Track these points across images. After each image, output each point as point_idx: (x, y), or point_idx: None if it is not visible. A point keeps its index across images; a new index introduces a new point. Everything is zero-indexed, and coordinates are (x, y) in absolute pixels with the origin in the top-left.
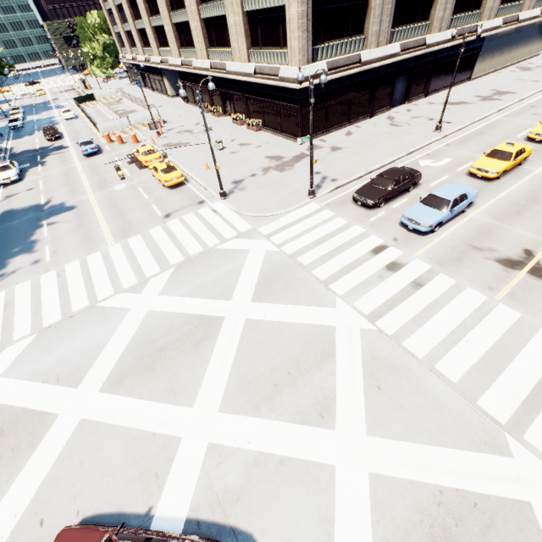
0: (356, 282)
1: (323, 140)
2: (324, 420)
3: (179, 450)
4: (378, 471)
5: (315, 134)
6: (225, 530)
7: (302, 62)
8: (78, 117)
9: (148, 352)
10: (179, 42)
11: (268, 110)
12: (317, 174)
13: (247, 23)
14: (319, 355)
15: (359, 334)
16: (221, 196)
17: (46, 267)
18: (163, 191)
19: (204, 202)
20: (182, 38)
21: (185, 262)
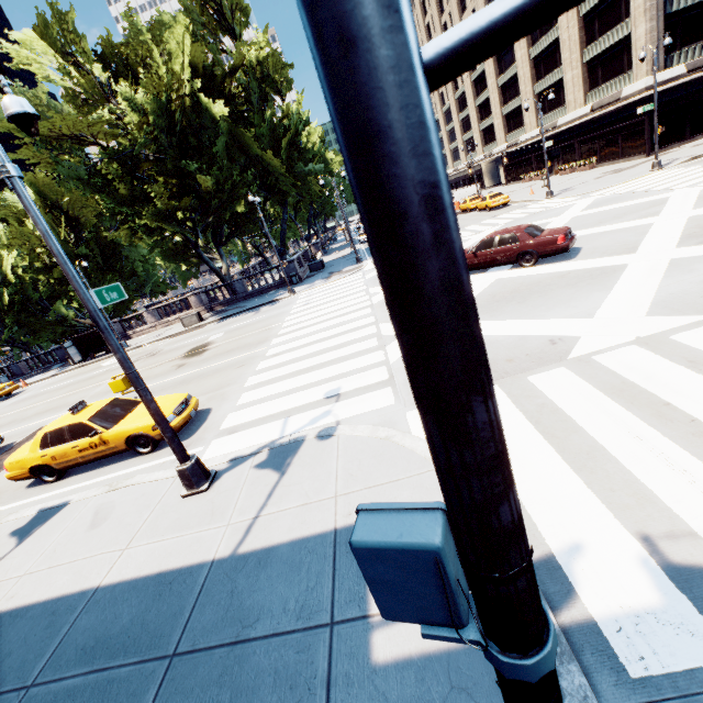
0: (702, 180)
1: (682, 146)
2: (647, 218)
3: None
4: (699, 214)
5: (669, 144)
6: None
7: (650, 72)
8: None
9: None
10: (506, 130)
11: (606, 141)
12: (666, 161)
13: (586, 72)
14: (648, 207)
15: (698, 191)
16: (547, 195)
17: None
18: (489, 213)
19: (529, 205)
20: (510, 125)
21: (514, 221)
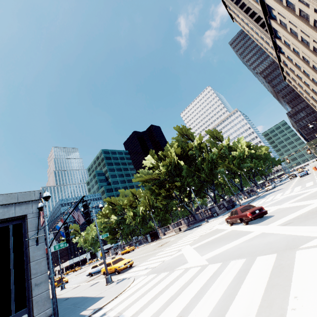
0: None
1: None
2: None
3: (269, 210)
4: None
5: None
6: (268, 216)
7: None
8: (309, 170)
9: (277, 202)
10: None
11: None
12: None
13: None
14: None
15: None
16: None
17: (264, 198)
18: None
19: None
20: None
21: (311, 185)
